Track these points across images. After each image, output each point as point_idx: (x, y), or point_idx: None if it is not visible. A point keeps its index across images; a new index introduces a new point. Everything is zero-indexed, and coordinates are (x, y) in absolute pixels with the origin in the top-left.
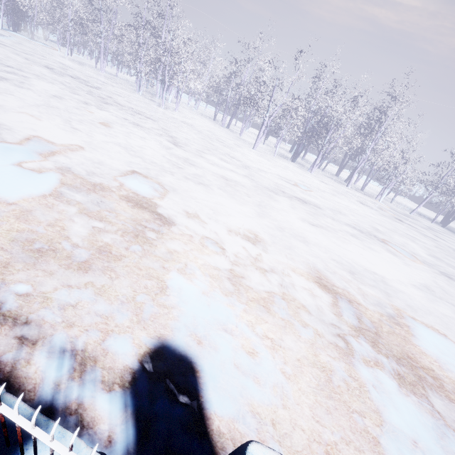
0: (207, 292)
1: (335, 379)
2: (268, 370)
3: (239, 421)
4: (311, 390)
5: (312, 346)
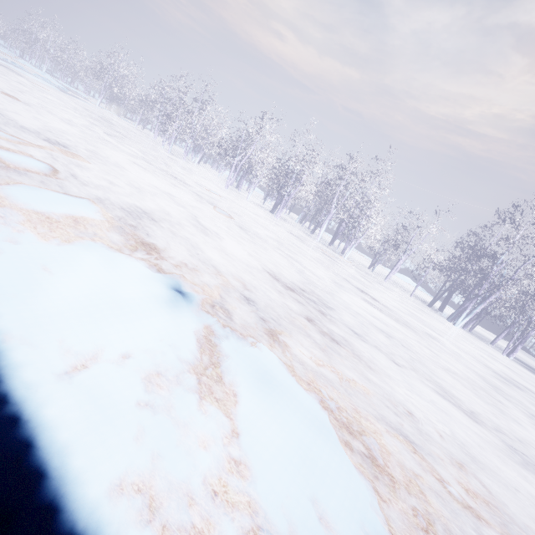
0: None
1: None
2: None
3: None
4: None
5: None
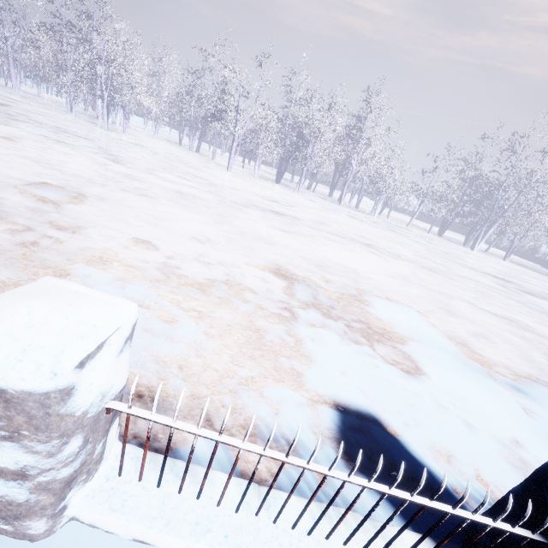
0: (125, 278)
1: (268, 337)
2: (186, 331)
3: (136, 367)
4: (237, 345)
5: (250, 316)
